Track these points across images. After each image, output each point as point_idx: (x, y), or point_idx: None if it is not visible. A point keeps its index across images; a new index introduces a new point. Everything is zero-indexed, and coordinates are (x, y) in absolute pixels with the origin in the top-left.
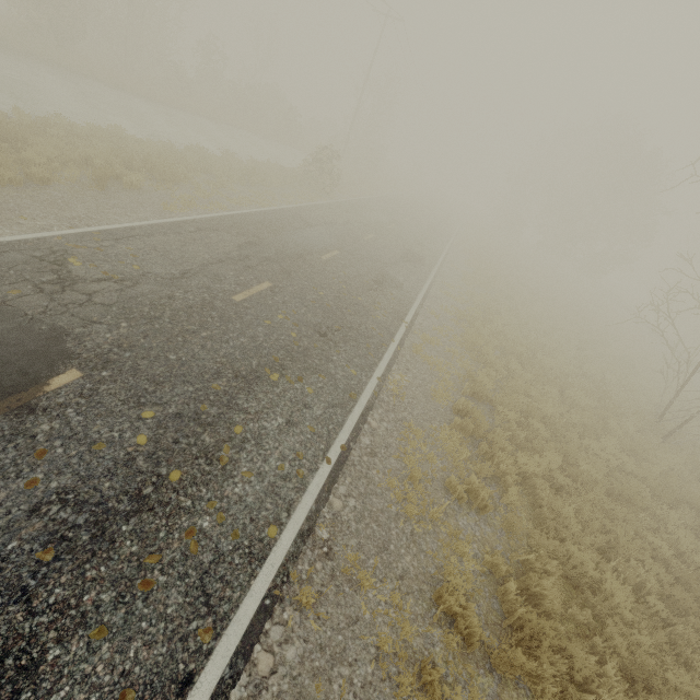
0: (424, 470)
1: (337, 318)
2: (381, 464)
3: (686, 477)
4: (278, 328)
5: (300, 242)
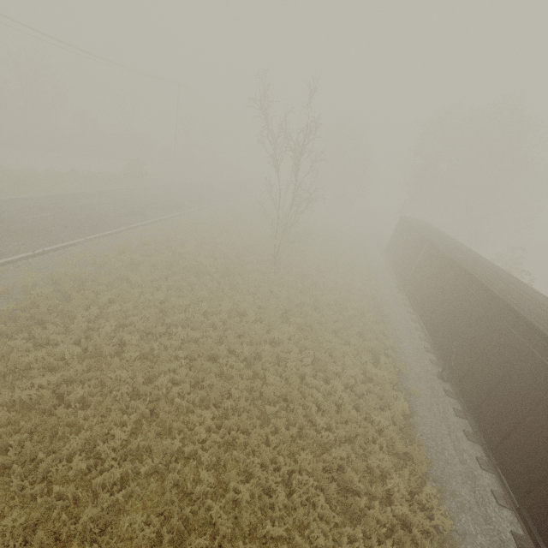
0: (84, 259)
1: (81, 224)
2: (63, 256)
3: (265, 272)
4: (41, 225)
5: (88, 202)
